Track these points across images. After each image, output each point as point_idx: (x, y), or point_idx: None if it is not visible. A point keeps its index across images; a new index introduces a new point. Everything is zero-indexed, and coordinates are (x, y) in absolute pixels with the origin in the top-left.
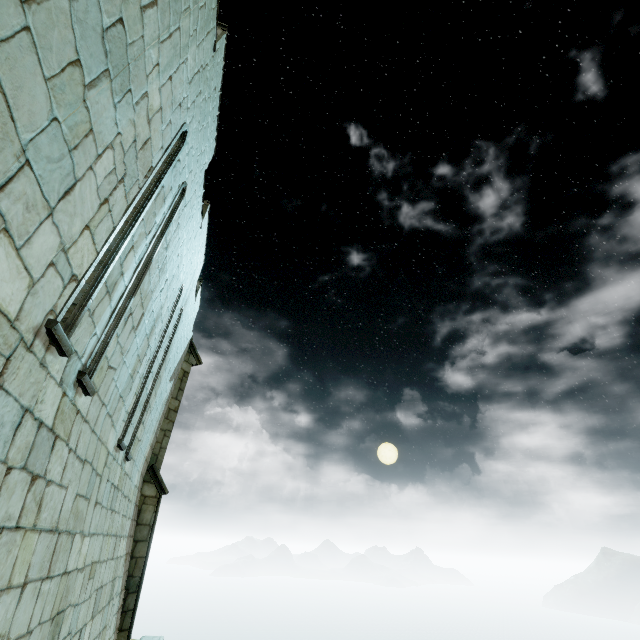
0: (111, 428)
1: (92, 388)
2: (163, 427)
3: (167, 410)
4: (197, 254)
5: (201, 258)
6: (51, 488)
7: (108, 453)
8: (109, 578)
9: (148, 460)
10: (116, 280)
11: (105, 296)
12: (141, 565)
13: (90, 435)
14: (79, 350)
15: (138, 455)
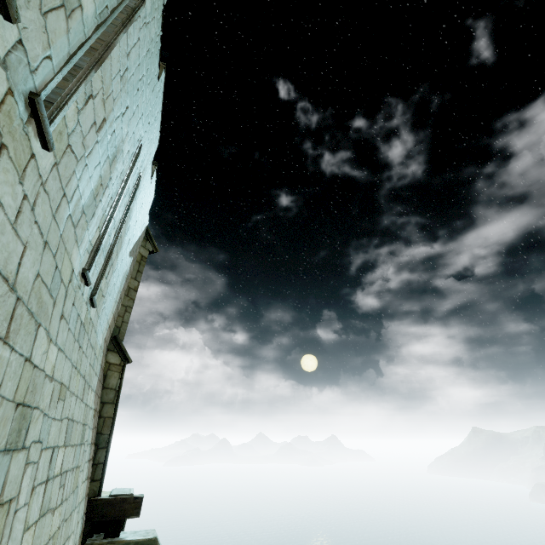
0: (74, 244)
1: (50, 136)
2: (124, 303)
3: (127, 288)
4: (154, 120)
5: (157, 132)
6: (0, 214)
7: (73, 270)
8: (79, 419)
9: (111, 330)
10: (73, 5)
11: (60, 9)
12: (109, 424)
13: (51, 217)
14: (29, 52)
15: (102, 314)
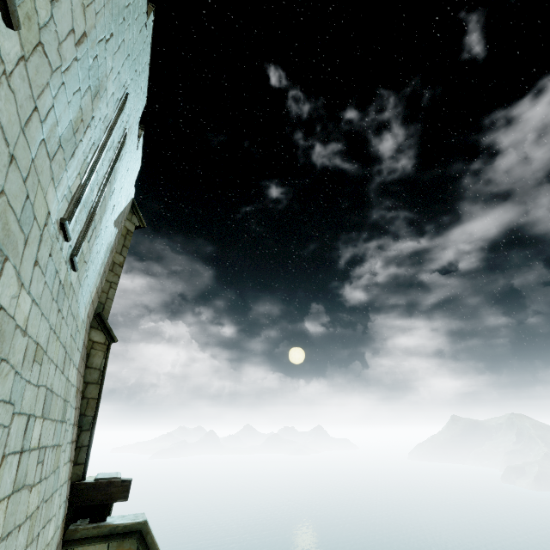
0: (50, 182)
1: (13, 6)
2: (108, 279)
3: (111, 263)
4: (141, 71)
5: (144, 88)
6: None
7: (48, 213)
8: (60, 393)
9: (94, 306)
10: None
11: None
12: (93, 406)
13: (18, 128)
14: None
15: (84, 283)
